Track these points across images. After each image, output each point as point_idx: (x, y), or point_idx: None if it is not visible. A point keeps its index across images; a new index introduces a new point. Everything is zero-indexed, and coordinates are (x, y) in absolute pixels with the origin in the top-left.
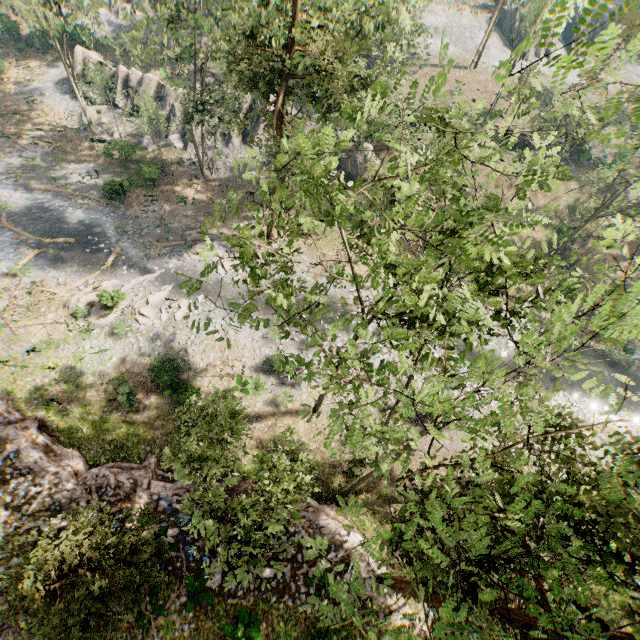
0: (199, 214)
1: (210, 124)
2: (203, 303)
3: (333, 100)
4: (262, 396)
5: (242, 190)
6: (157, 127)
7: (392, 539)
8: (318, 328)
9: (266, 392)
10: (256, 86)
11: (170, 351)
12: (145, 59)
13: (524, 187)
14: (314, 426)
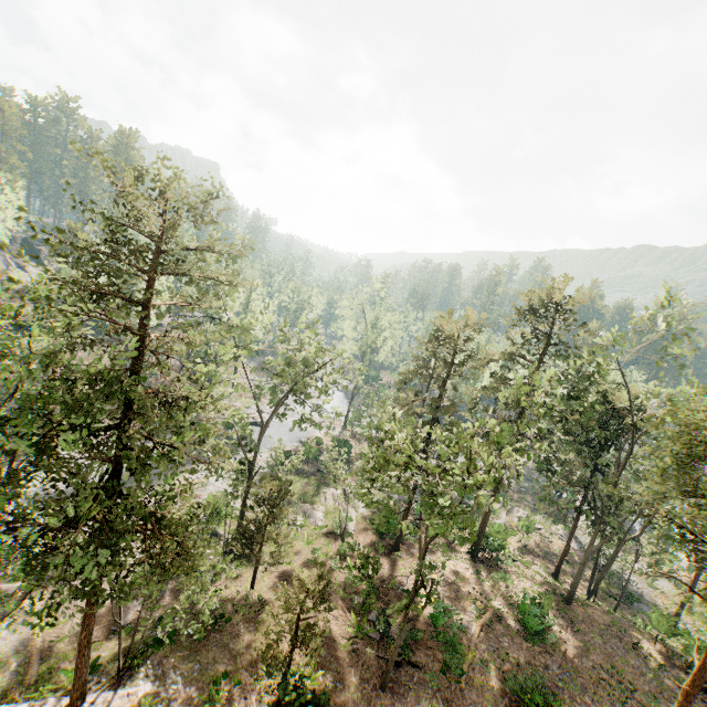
0: None
1: None
2: None
3: None
4: None
5: None
6: None
7: None
8: None
9: None
10: None
11: None
12: None
13: None
14: None
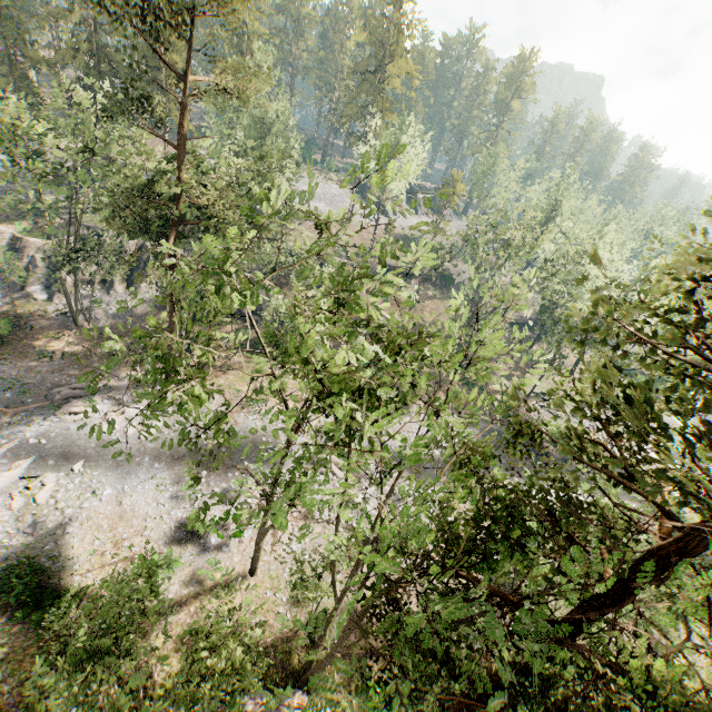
0: (72, 368)
1: (85, 273)
2: (81, 473)
3: (226, 241)
4: (178, 575)
5: (130, 336)
6: (12, 277)
7: (377, 708)
8: (242, 471)
9: (183, 568)
10: (143, 232)
11: (28, 550)
12: (1, 209)
13: (412, 307)
14: (254, 593)
